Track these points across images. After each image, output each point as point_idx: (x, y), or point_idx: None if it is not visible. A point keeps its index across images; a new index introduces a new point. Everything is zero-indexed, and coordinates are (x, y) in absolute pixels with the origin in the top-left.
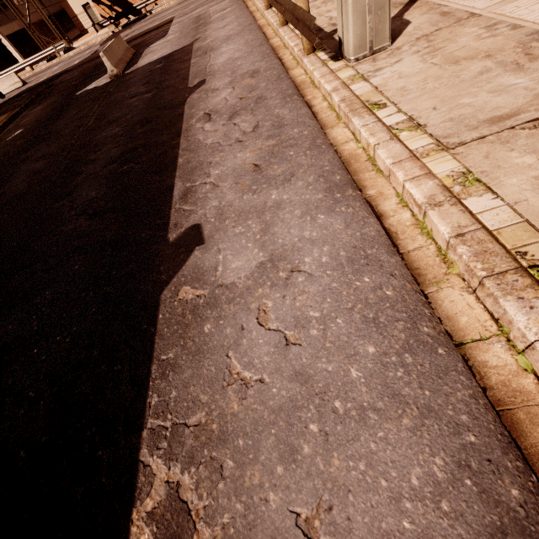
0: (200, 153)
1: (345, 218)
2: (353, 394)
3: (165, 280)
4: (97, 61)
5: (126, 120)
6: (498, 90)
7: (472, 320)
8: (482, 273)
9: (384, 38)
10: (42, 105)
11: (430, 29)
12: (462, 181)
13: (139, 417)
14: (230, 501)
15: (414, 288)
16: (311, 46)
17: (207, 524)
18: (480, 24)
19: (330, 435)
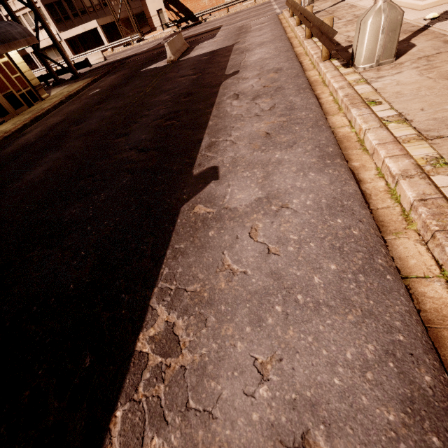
0: (226, 120)
1: (331, 178)
2: (312, 293)
3: (186, 198)
4: (159, 50)
5: (175, 92)
6: None
7: (420, 263)
8: (436, 228)
9: (390, 54)
10: (116, 75)
11: (432, 52)
12: (434, 163)
13: (153, 279)
14: (208, 341)
15: (376, 233)
16: (328, 55)
17: (190, 351)
18: None
19: (290, 315)
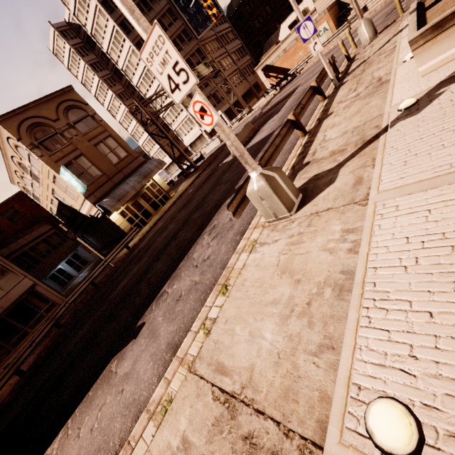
0: (186, 264)
1: (150, 375)
2: None
3: (119, 350)
4: None
5: (204, 208)
6: (253, 334)
7: None
8: None
9: (283, 211)
10: (208, 169)
11: (328, 203)
12: (164, 405)
13: (72, 414)
14: None
15: (118, 451)
16: None
17: None
18: (349, 221)
19: None
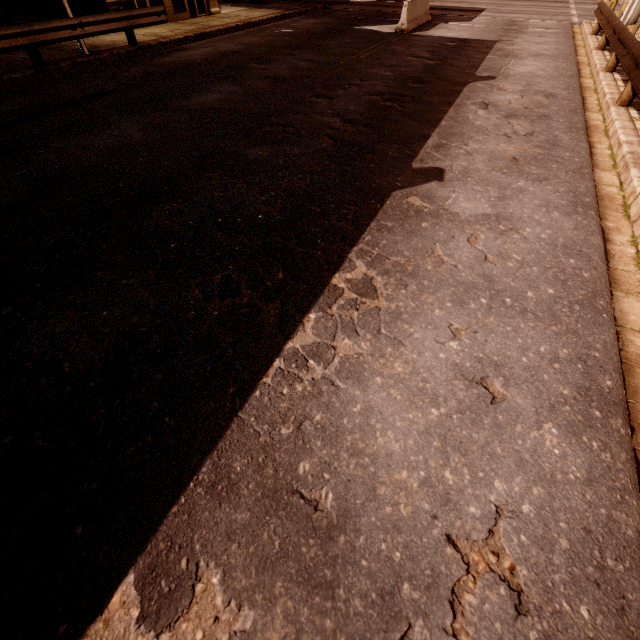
0: (464, 127)
1: (577, 224)
2: (522, 302)
3: (400, 186)
4: (384, 9)
5: (401, 71)
6: None
7: (639, 321)
8: None
9: None
10: (316, 20)
11: None
12: None
13: (354, 239)
14: (406, 300)
15: (606, 285)
16: (628, 99)
17: (387, 300)
18: None
19: (494, 309)
